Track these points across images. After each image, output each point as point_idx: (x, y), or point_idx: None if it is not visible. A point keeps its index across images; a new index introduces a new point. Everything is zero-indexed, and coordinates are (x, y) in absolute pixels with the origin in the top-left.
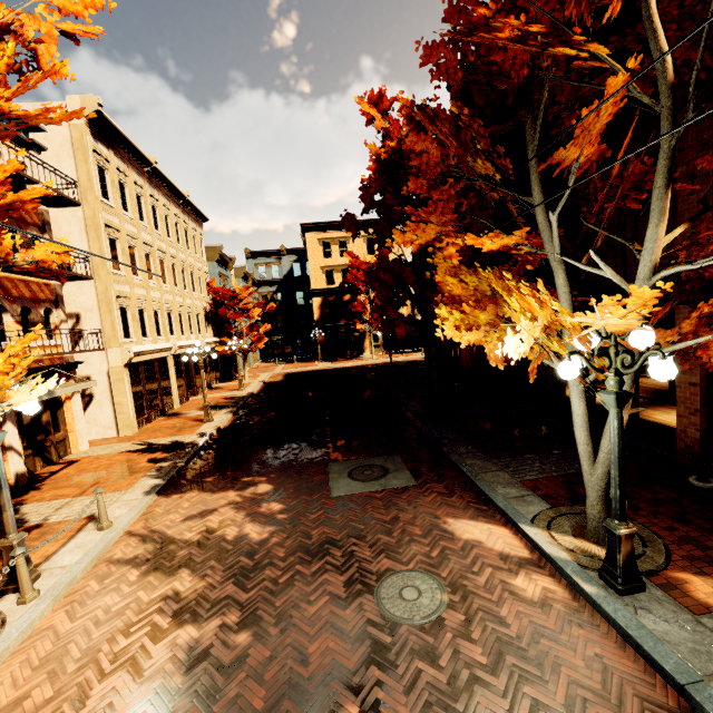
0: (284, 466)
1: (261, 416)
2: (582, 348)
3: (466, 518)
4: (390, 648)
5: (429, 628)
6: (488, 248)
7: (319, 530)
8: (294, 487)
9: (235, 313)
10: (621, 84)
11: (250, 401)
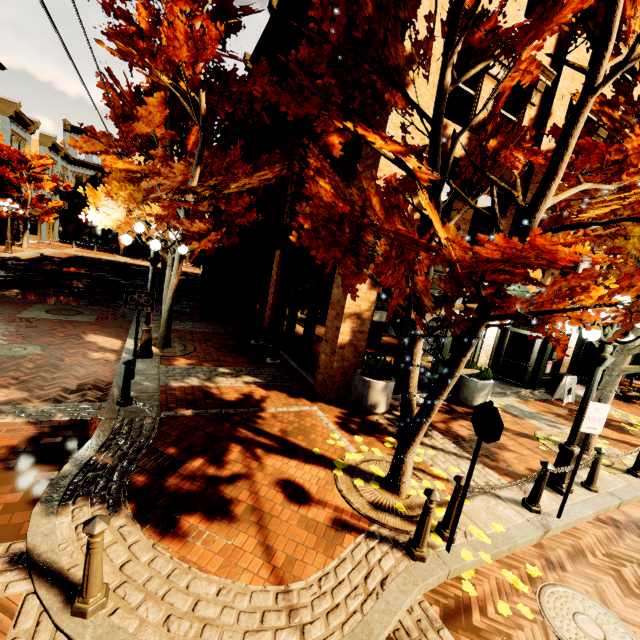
0: None
1: (9, 272)
2: (135, 230)
3: (103, 336)
4: None
5: (13, 358)
6: (117, 167)
7: None
8: None
9: (20, 177)
10: (157, 103)
11: (9, 262)
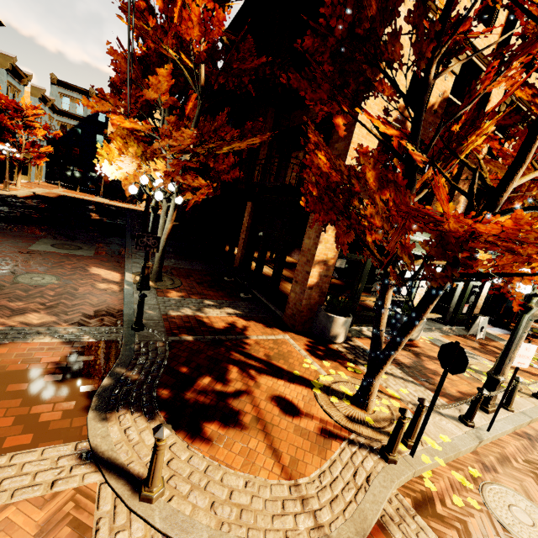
0: (6, 232)
1: (11, 208)
2: (141, 182)
3: (104, 269)
4: (6, 287)
5: (35, 286)
6: (124, 126)
7: (4, 256)
8: (4, 241)
9: (16, 125)
10: (166, 73)
11: (9, 199)
